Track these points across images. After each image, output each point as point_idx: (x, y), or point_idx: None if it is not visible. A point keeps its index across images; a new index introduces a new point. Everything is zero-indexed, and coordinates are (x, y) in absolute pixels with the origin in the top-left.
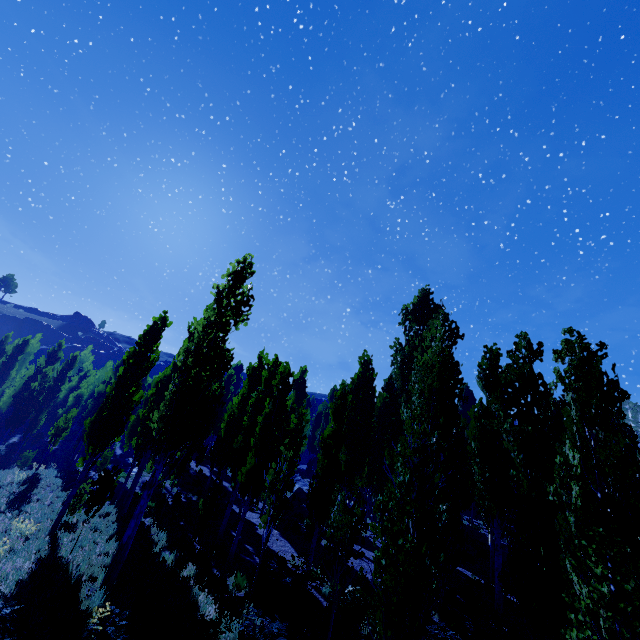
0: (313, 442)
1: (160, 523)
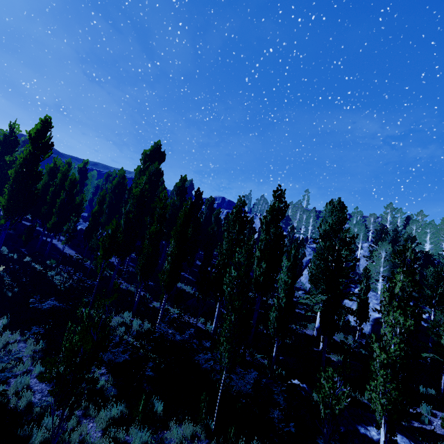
0: (92, 202)
1: None
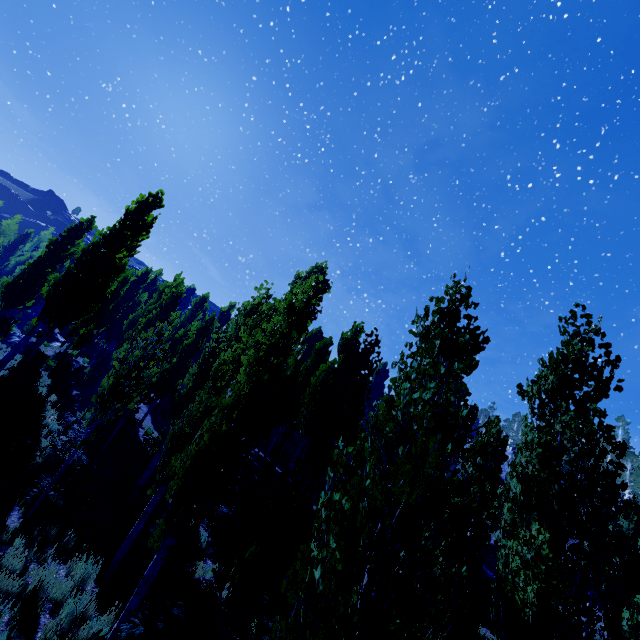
0: None
1: (52, 375)
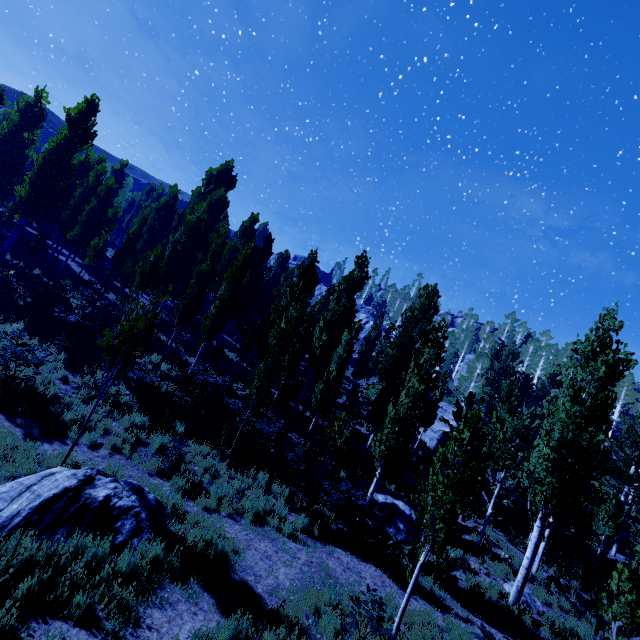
0: (121, 222)
1: None
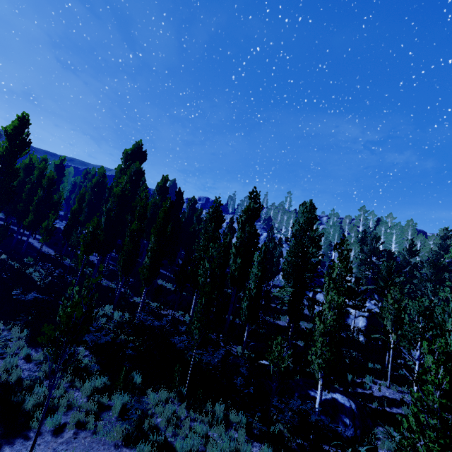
0: (69, 200)
1: None
